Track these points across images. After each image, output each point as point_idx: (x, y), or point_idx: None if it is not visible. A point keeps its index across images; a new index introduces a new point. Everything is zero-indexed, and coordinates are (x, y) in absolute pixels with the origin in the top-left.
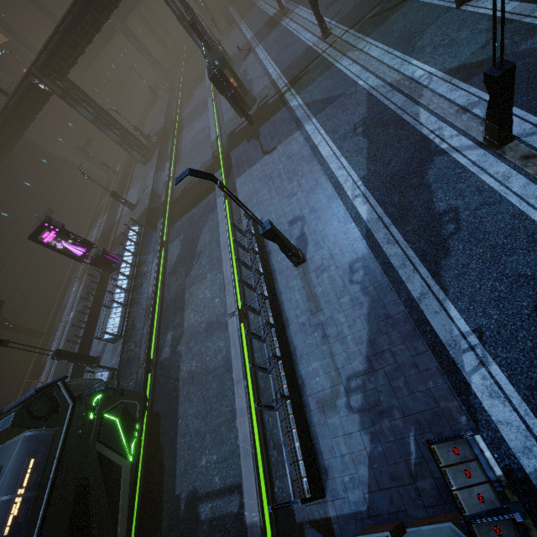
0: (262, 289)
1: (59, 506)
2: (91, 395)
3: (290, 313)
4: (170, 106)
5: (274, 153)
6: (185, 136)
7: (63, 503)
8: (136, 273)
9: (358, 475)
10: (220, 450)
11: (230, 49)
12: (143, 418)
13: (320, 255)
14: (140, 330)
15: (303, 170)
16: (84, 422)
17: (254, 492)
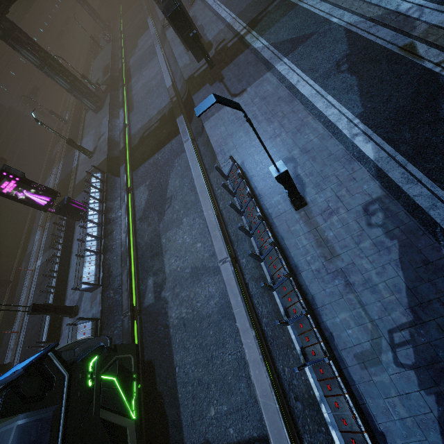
0: (269, 236)
1: None
2: (86, 359)
3: (299, 259)
4: (114, 56)
5: (245, 95)
6: (134, 84)
7: None
8: (105, 220)
9: (429, 442)
10: (229, 400)
11: None
12: (138, 369)
13: (324, 197)
14: (117, 276)
15: (283, 111)
16: (83, 392)
17: None
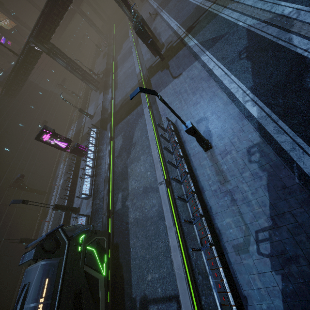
0: (184, 167)
1: (65, 308)
2: (78, 235)
3: (204, 183)
4: (109, 55)
5: (181, 77)
6: (119, 72)
7: (67, 306)
8: (97, 157)
9: (274, 305)
10: (160, 271)
11: (143, 16)
12: (109, 247)
13: (223, 143)
14: (102, 191)
15: (203, 86)
16: (75, 253)
17: (189, 305)
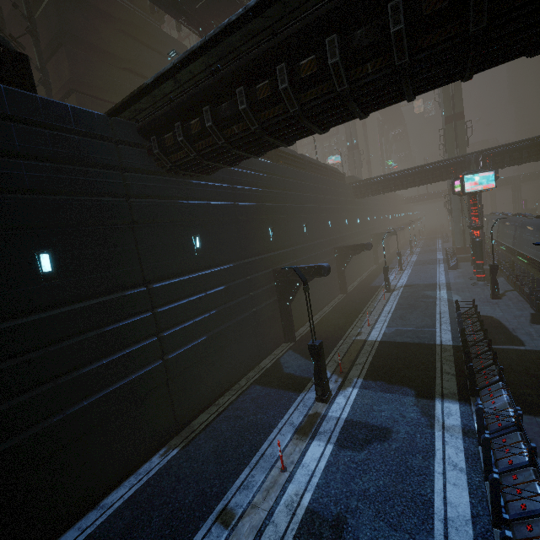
0: None
1: None
2: None
3: None
4: None
5: None
6: None
7: None
8: None
9: None
10: None
11: None
12: None
13: None
14: None
15: None
16: None
17: None
